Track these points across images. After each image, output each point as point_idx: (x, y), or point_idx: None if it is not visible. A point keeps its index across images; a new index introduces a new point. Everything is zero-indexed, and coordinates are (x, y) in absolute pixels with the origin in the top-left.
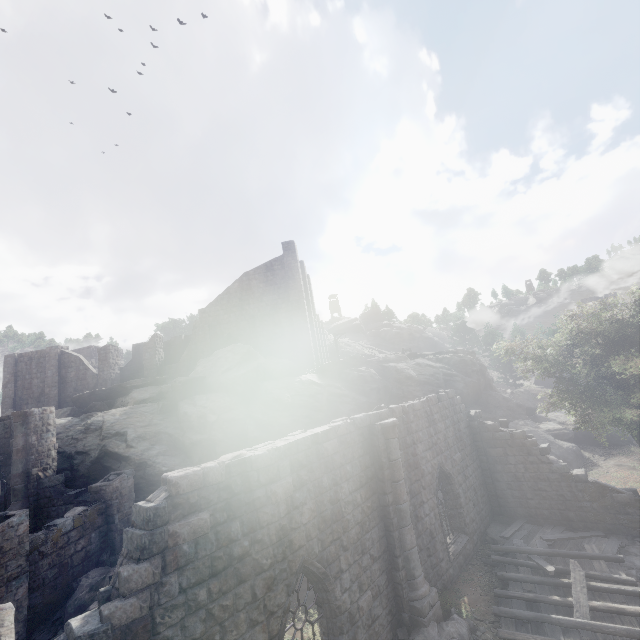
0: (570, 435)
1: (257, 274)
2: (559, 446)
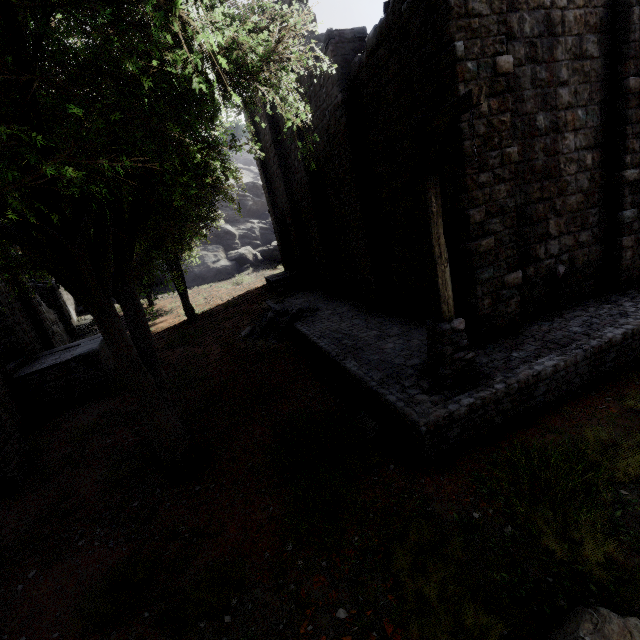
0: (237, 257)
1: None
2: (207, 266)
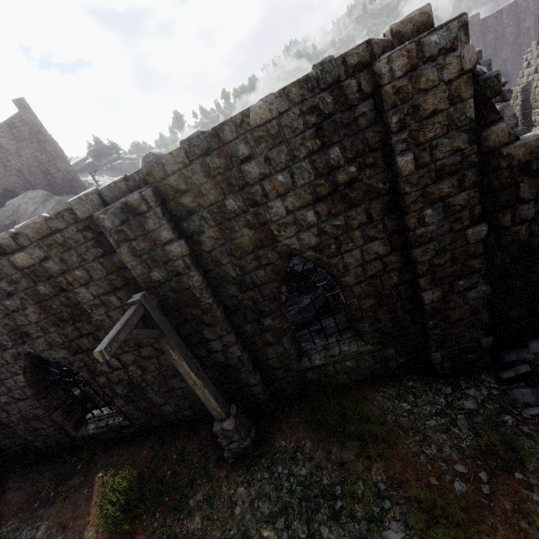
0: None
1: (2, 133)
2: None
